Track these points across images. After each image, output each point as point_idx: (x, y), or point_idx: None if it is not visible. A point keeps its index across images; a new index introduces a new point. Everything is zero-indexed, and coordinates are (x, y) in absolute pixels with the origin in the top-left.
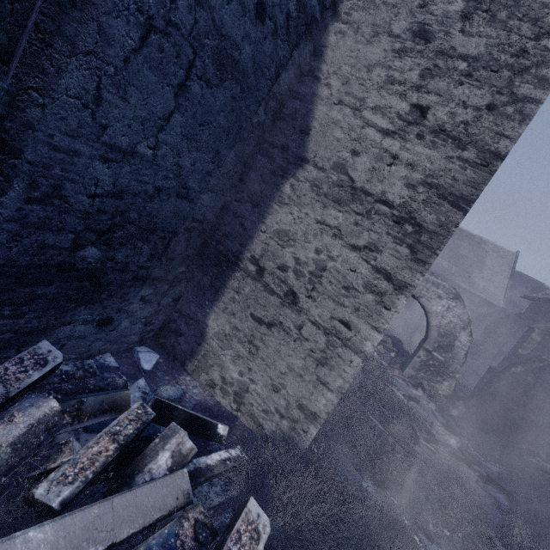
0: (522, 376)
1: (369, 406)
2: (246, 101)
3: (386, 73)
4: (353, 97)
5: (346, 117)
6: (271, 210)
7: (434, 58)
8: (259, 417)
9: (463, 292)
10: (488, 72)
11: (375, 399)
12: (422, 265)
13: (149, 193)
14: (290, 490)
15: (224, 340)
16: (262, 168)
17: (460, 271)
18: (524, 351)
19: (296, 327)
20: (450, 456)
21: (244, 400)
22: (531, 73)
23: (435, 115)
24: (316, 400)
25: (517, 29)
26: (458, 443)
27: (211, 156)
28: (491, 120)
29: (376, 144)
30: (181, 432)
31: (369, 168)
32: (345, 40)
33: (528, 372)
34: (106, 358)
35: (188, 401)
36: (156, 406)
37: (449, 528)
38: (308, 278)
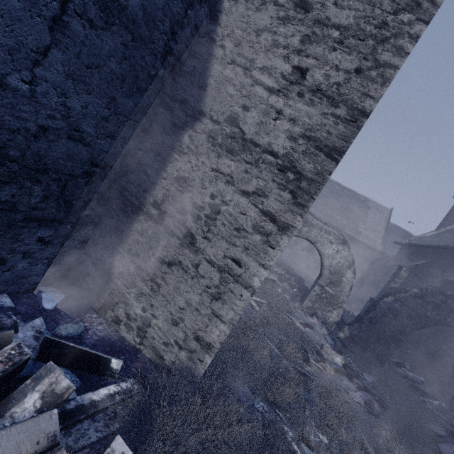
0: (392, 304)
1: (269, 333)
2: (140, 51)
3: (272, 37)
4: (244, 58)
5: (238, 75)
6: (172, 159)
7: (312, 26)
8: (160, 349)
9: (352, 239)
10: (356, 40)
11: (274, 327)
12: (302, 208)
13: (31, 131)
14: (179, 418)
15: (129, 279)
16: (164, 120)
17: (349, 223)
18: (395, 284)
19: (193, 266)
20: (335, 372)
21: (146, 334)
22: (390, 43)
23: (313, 76)
24: (211, 332)
25: (380, 4)
26: (342, 361)
27: (106, 102)
28: (358, 82)
29: (264, 101)
30: (57, 371)
31: (257, 121)
32: (238, 7)
33: (397, 301)
34: (1, 299)
35: (90, 338)
36: (45, 345)
37: (328, 437)
38: (205, 221)
